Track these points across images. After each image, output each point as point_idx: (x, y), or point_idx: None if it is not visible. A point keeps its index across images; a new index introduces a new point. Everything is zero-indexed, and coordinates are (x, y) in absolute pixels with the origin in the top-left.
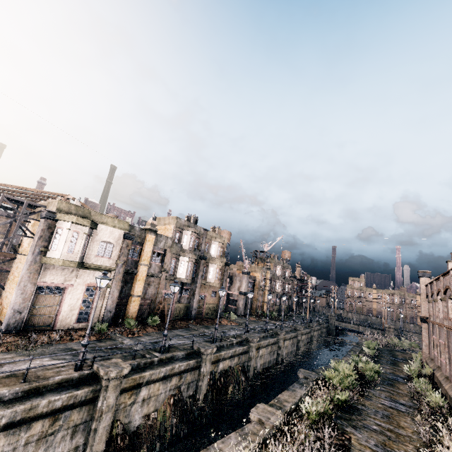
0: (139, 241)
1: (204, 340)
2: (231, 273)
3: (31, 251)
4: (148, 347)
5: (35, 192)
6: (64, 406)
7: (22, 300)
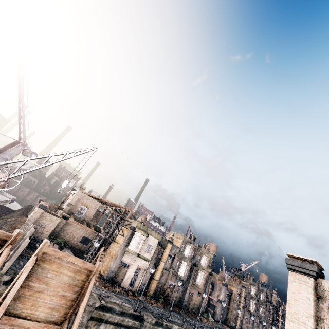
0: (163, 247)
1: (189, 325)
2: (213, 281)
3: (123, 243)
4: (160, 315)
5: (121, 206)
6: (131, 326)
7: (115, 266)
